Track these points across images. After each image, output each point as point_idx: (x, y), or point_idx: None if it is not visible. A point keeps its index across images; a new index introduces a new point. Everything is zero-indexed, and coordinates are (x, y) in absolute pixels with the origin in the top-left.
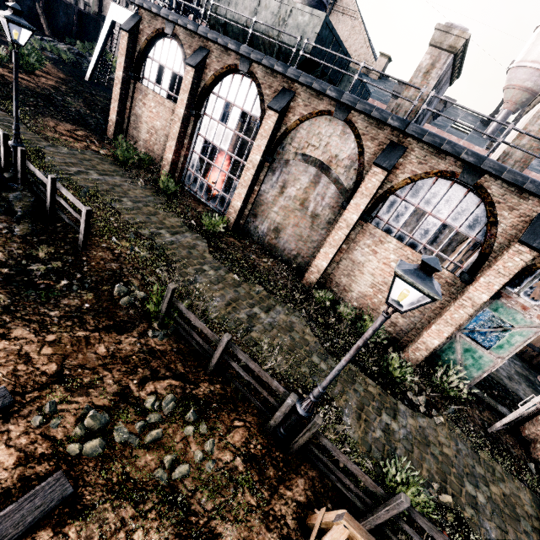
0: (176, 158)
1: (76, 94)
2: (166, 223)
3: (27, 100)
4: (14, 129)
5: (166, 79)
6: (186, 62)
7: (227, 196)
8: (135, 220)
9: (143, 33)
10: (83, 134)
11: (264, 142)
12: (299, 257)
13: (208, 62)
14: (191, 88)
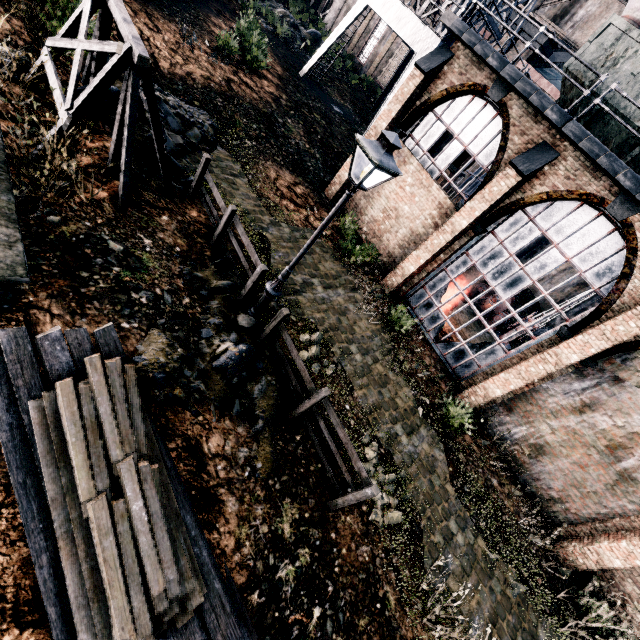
0: (417, 271)
1: (296, 112)
2: (399, 403)
3: (250, 128)
4: (283, 276)
5: (448, 155)
6: (513, 162)
7: (471, 353)
8: (368, 403)
9: (445, 79)
10: (302, 192)
11: (602, 344)
12: (558, 504)
13: (547, 170)
14: (498, 199)
